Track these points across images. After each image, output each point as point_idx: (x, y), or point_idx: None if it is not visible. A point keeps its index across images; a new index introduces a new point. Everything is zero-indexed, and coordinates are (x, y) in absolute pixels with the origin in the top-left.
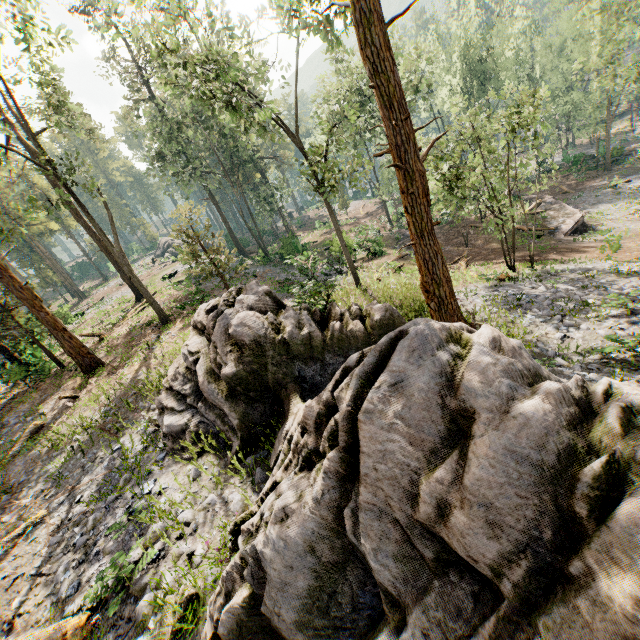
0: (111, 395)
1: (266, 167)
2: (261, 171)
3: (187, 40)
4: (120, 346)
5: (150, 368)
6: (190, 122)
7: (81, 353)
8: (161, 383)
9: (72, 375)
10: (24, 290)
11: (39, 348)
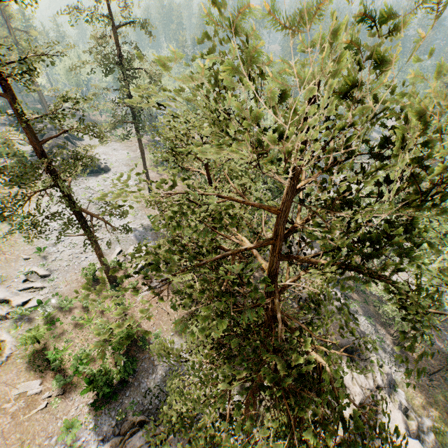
0: None
1: None
2: None
3: None
4: None
5: None
6: None
7: None
8: None
9: None
10: None
11: None
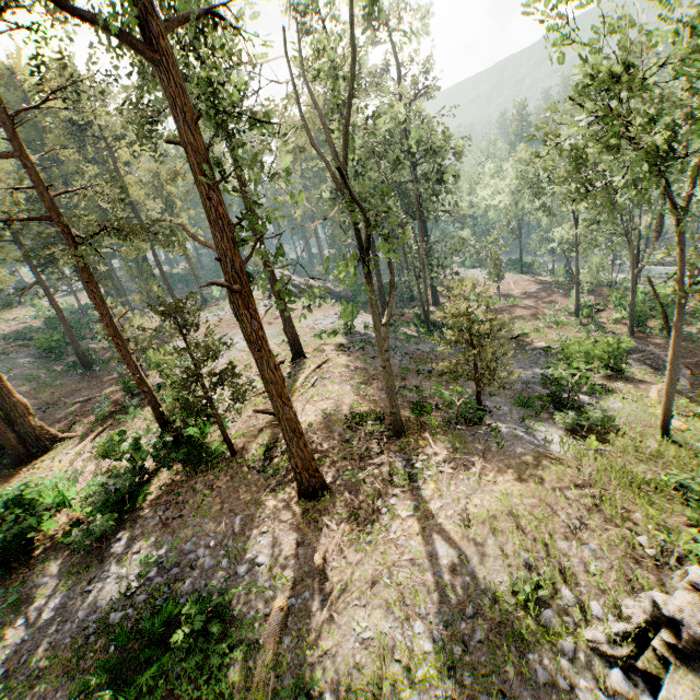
0: (408, 587)
1: (437, 220)
2: (424, 223)
3: (388, 64)
4: (328, 450)
5: (455, 543)
6: (405, 159)
7: (309, 468)
8: (583, 641)
9: (269, 485)
10: (276, 371)
11: (209, 421)
